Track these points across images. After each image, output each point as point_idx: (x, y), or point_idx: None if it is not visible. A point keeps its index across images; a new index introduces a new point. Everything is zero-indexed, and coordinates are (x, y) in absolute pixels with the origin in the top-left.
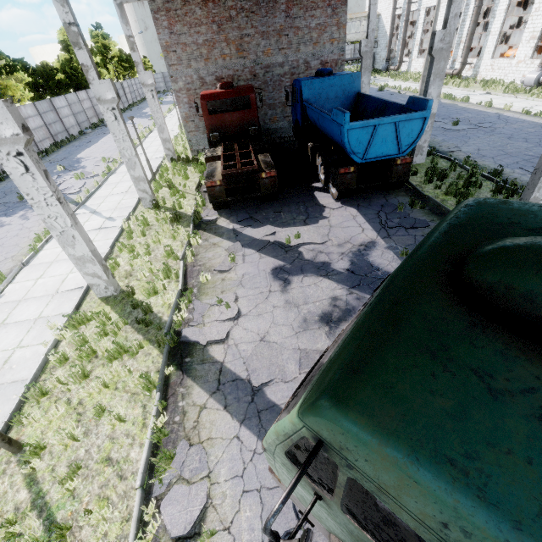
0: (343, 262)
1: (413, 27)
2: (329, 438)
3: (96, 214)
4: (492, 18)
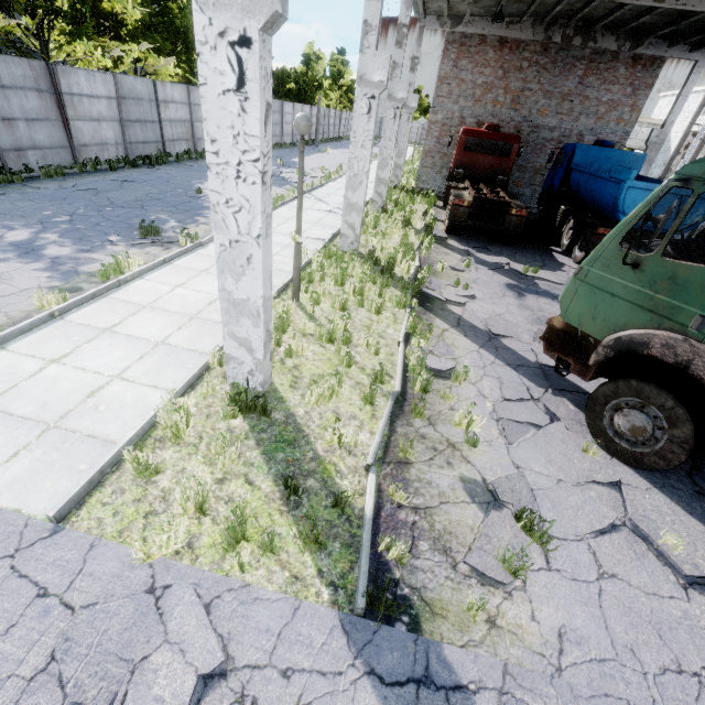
0: None
1: None
2: (697, 173)
3: (323, 202)
4: None
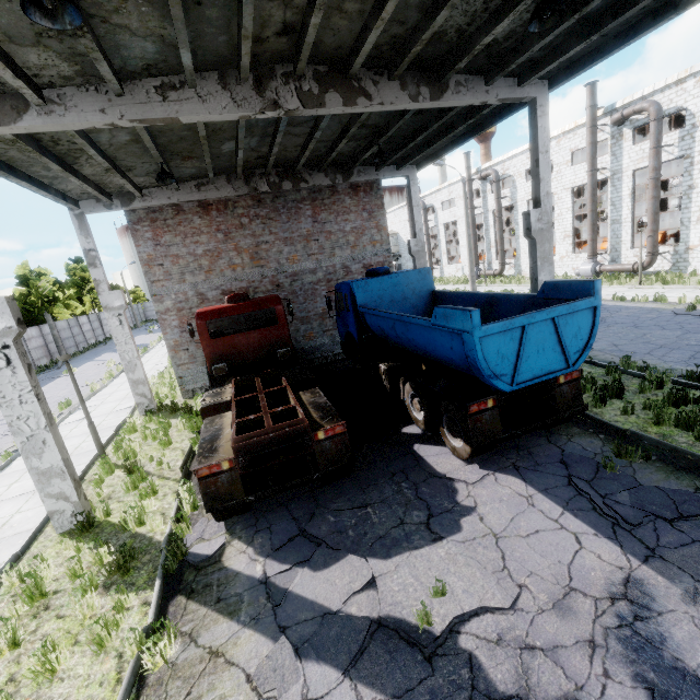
0: (624, 695)
1: (433, 241)
2: None
3: None
4: (516, 225)
